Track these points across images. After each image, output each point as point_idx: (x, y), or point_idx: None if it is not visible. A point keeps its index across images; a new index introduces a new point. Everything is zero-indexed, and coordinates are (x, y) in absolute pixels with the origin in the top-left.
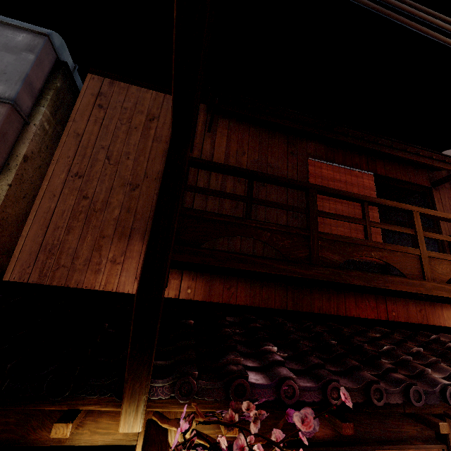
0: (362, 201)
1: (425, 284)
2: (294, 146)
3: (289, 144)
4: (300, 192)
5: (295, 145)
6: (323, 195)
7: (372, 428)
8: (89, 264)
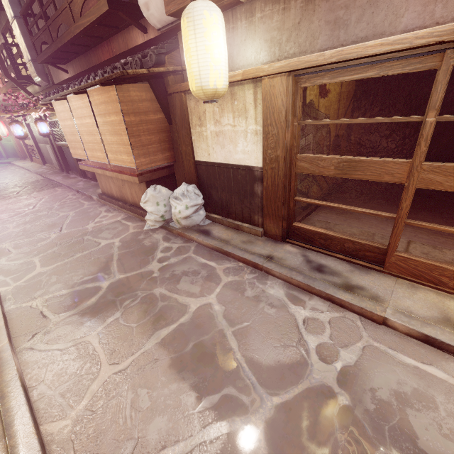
0: None
1: (72, 29)
2: None
3: None
4: None
5: None
6: None
7: None
8: (58, 72)
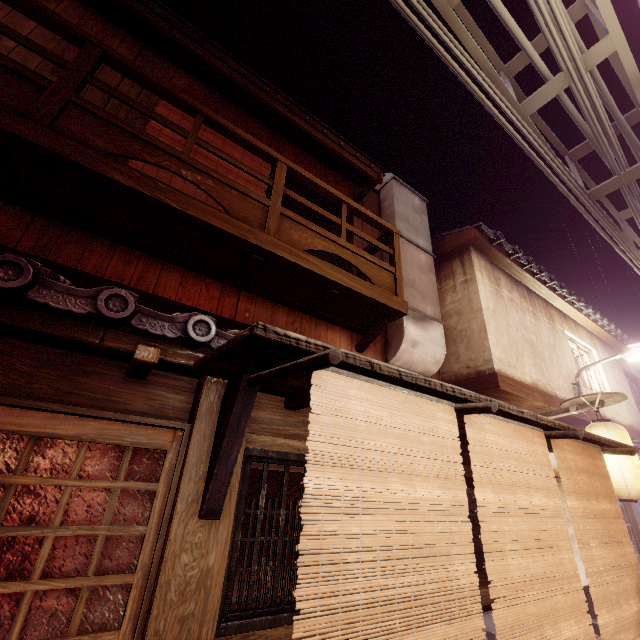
0: (196, 111)
1: (260, 234)
2: (149, 63)
3: (142, 57)
4: (134, 116)
5: (152, 64)
6: (126, 76)
7: (35, 382)
8: None
